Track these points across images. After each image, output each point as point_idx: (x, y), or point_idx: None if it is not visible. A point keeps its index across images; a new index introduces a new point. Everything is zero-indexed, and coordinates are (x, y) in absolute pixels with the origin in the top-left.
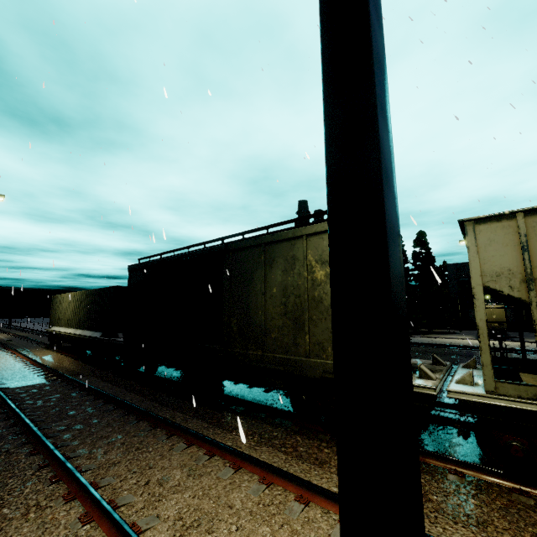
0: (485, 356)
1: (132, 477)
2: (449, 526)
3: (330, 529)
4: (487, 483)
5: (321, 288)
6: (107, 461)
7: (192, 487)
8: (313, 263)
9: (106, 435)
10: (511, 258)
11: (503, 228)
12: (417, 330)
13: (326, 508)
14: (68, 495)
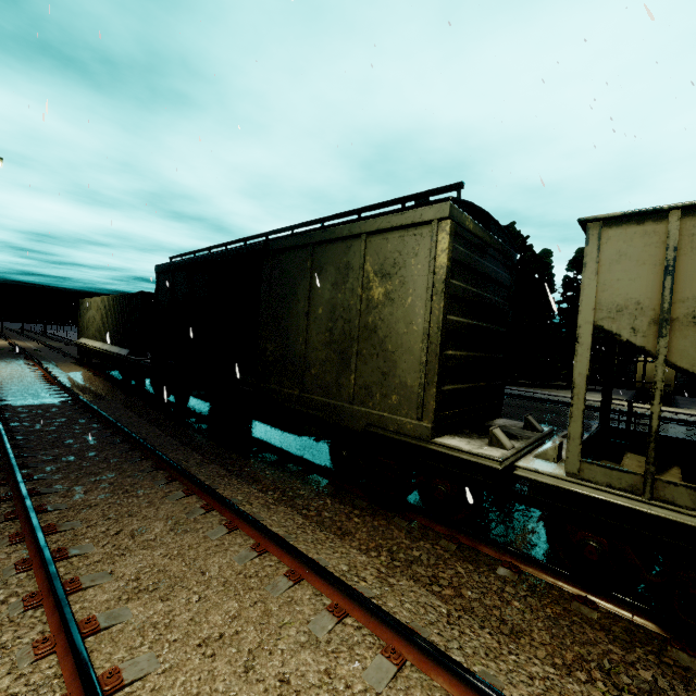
0: (575, 425)
1: (104, 523)
2: (470, 630)
3: (313, 614)
4: (546, 584)
5: (377, 312)
6: (83, 503)
7: (168, 545)
8: (371, 275)
9: (97, 472)
10: (645, 284)
11: (643, 235)
12: (552, 382)
13: (319, 590)
14: (15, 536)
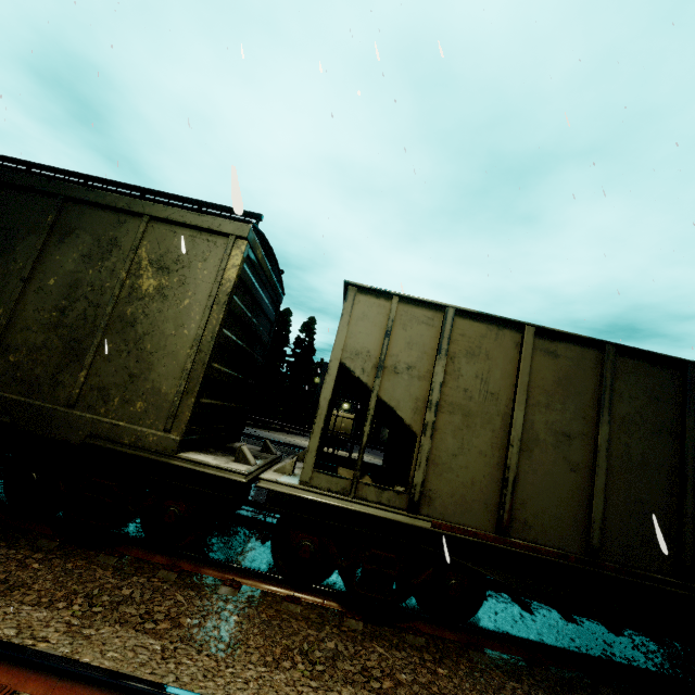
0: (314, 440)
1: None
2: (188, 658)
3: None
4: (262, 593)
5: (142, 304)
6: None
7: None
8: (144, 262)
9: None
10: (374, 339)
11: (378, 306)
12: (270, 425)
13: None
14: None
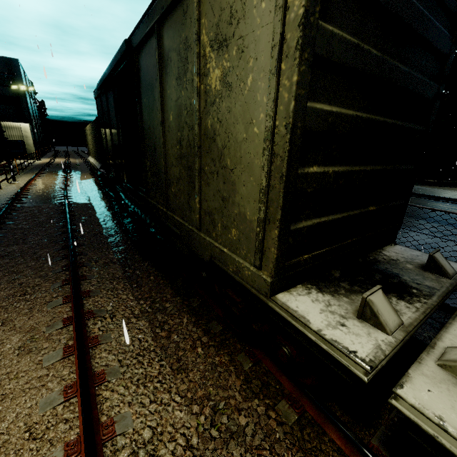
0: None
1: None
2: None
3: None
4: None
5: (215, 109)
6: None
7: (0, 369)
8: (207, 50)
9: (21, 271)
10: None
11: None
12: None
13: None
14: None
